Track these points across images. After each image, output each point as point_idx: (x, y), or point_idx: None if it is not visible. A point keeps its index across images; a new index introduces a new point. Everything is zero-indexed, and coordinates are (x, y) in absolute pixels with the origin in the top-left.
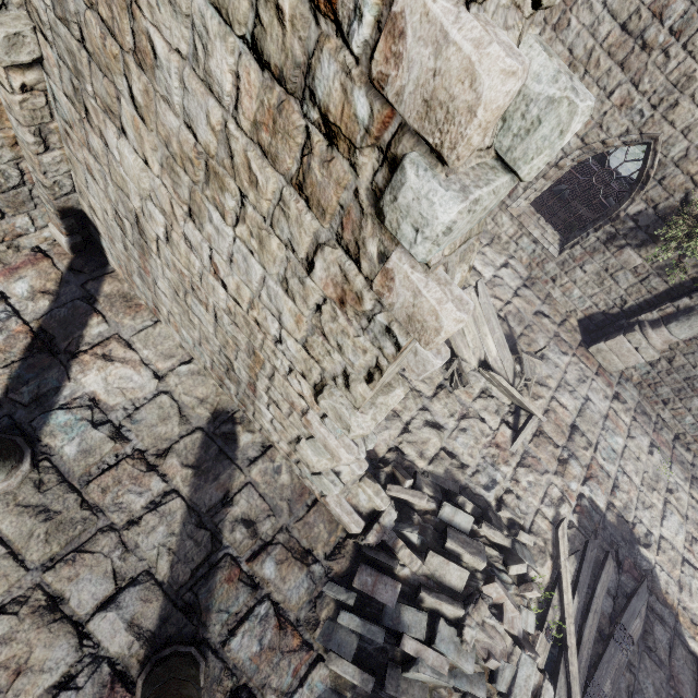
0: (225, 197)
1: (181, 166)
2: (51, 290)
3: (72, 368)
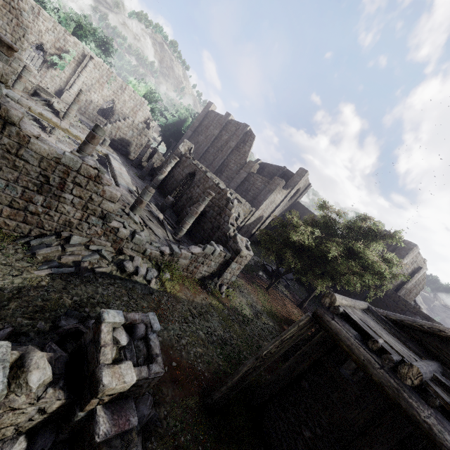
0: None
1: None
2: None
3: None
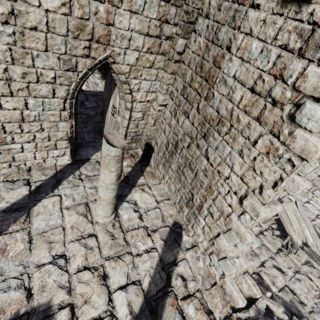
0: (223, 128)
1: (208, 122)
2: (132, 166)
3: (132, 190)
